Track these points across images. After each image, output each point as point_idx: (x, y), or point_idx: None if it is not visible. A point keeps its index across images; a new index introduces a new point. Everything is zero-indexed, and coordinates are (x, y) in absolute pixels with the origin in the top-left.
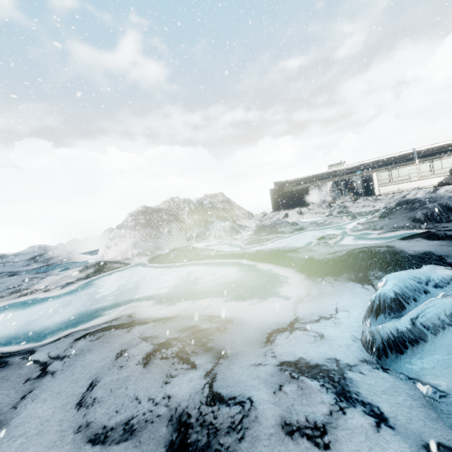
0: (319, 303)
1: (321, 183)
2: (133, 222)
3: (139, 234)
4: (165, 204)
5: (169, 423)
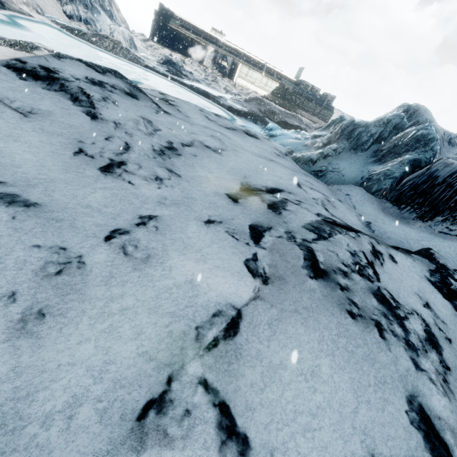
0: (245, 124)
1: (205, 43)
2: None
3: None
4: None
5: (242, 131)
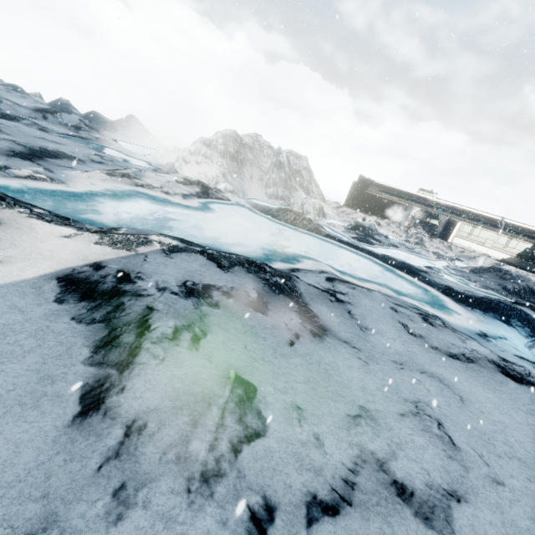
0: (485, 326)
1: (408, 204)
2: (224, 147)
3: (227, 164)
4: (249, 138)
5: (490, 363)
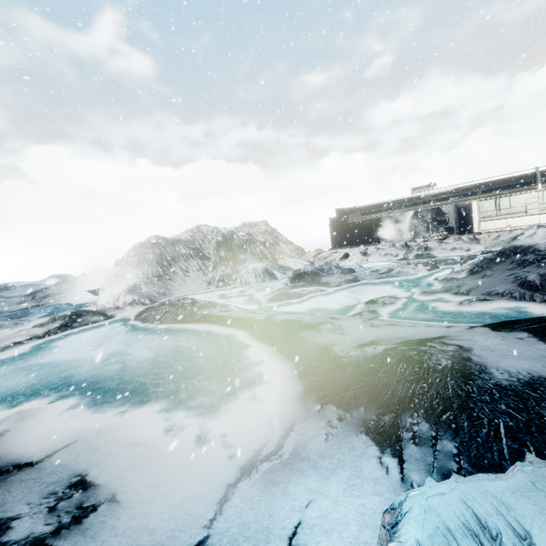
0: (278, 490)
1: (399, 212)
2: (137, 258)
3: (142, 273)
4: (188, 234)
5: None
